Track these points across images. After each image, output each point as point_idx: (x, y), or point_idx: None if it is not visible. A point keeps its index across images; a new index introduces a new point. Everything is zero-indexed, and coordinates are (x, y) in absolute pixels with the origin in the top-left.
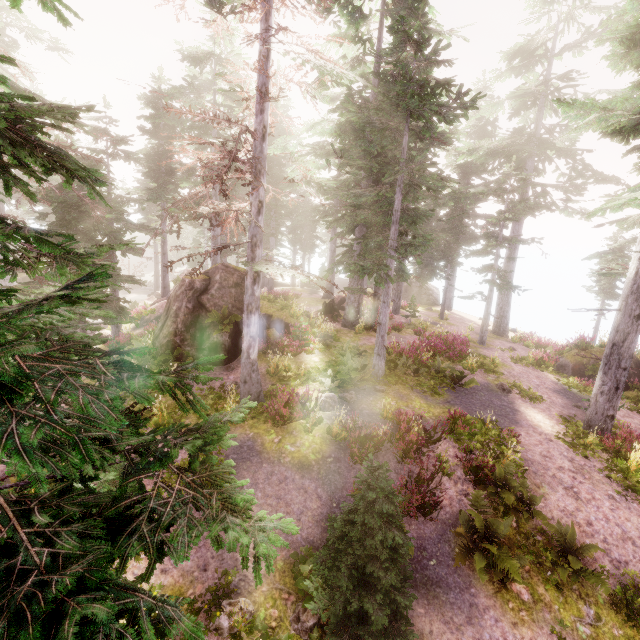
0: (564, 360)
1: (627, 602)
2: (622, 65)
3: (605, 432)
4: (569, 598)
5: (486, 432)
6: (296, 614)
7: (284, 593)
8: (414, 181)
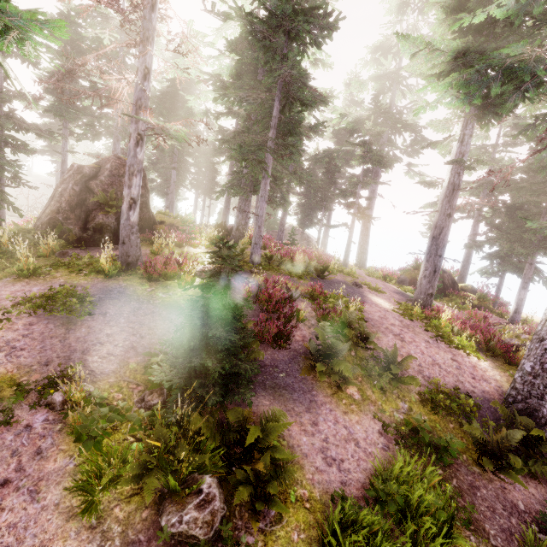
0: (403, 277)
1: (432, 398)
2: (443, 28)
3: (426, 307)
4: (390, 398)
5: (338, 299)
6: (141, 397)
7: (132, 385)
8: (290, 94)
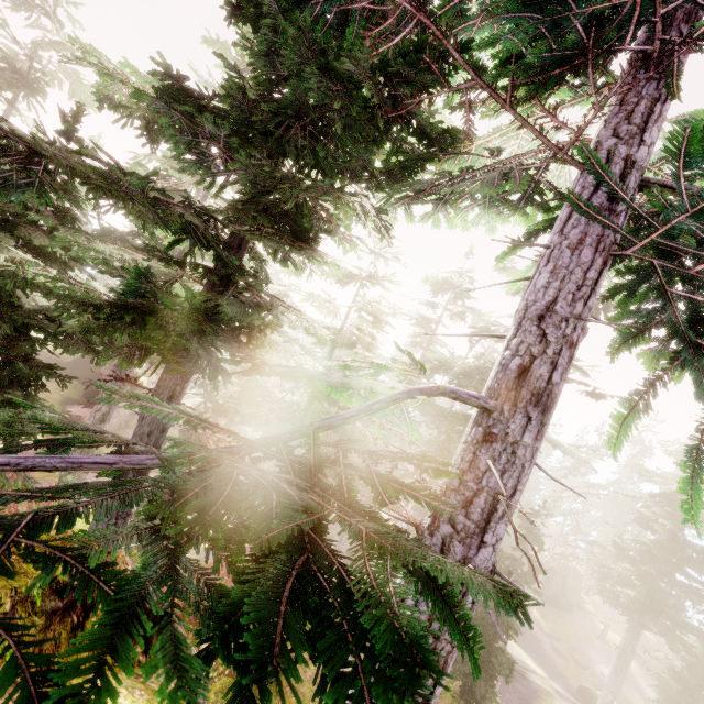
0: None
1: None
2: None
3: None
4: None
5: None
6: None
7: None
8: None
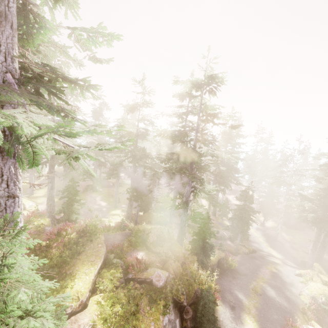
0: None
1: None
2: None
3: None
4: None
5: None
6: None
7: None
8: None
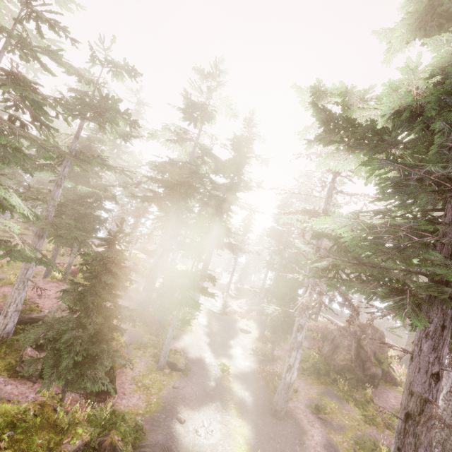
0: None
1: None
2: None
3: None
4: None
5: None
6: None
7: None
8: None
